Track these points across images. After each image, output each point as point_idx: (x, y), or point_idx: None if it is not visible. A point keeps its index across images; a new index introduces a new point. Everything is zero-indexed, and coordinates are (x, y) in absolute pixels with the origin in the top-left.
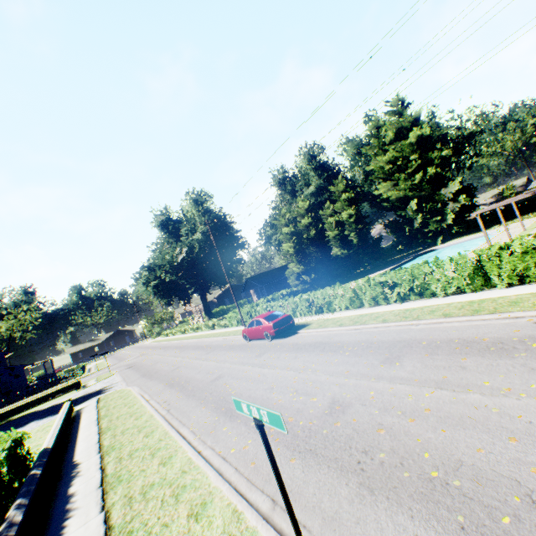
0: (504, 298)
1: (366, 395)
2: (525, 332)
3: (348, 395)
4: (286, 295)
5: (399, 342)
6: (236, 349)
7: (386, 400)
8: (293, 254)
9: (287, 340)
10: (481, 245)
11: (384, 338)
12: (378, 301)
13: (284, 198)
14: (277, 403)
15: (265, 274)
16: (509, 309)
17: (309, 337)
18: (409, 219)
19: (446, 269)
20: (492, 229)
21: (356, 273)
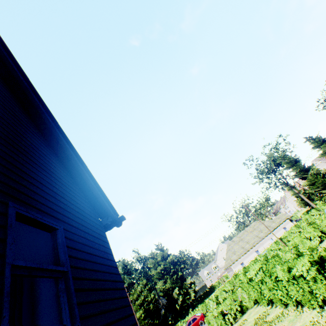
0: None
1: None
2: None
3: None
4: None
5: None
6: None
7: None
8: (142, 319)
9: None
10: None
11: None
12: (225, 298)
13: None
14: None
15: None
16: None
17: None
18: (175, 300)
19: None
20: None
21: None
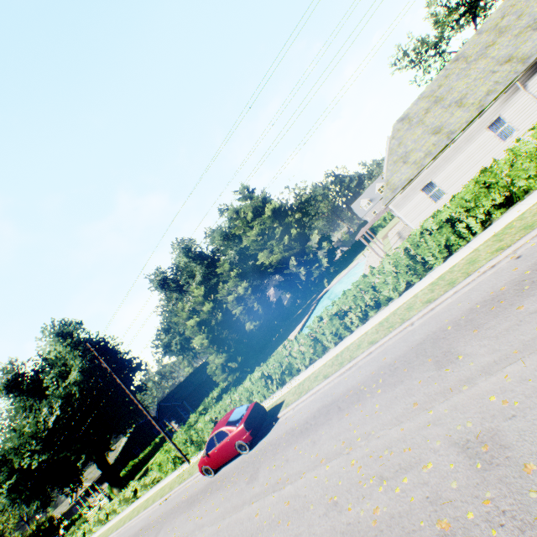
0: (456, 265)
1: (492, 406)
2: (525, 265)
3: (469, 423)
4: (218, 396)
5: (422, 344)
6: (203, 497)
7: (529, 391)
8: (209, 345)
9: (273, 434)
10: (366, 267)
11: (398, 352)
12: (341, 335)
13: (171, 297)
14: (378, 518)
15: (180, 386)
16: (477, 265)
17: (300, 411)
18: (295, 275)
19: (389, 269)
20: (357, 259)
21: (274, 340)
